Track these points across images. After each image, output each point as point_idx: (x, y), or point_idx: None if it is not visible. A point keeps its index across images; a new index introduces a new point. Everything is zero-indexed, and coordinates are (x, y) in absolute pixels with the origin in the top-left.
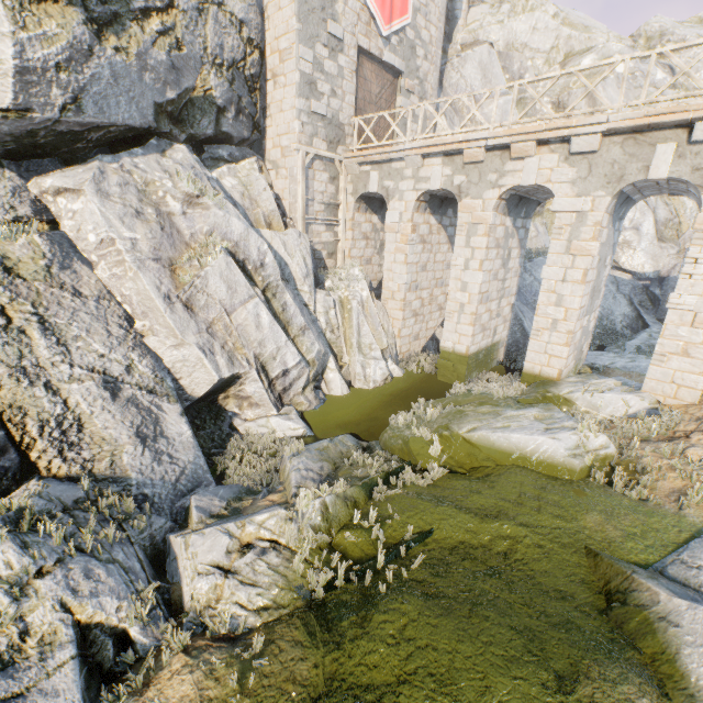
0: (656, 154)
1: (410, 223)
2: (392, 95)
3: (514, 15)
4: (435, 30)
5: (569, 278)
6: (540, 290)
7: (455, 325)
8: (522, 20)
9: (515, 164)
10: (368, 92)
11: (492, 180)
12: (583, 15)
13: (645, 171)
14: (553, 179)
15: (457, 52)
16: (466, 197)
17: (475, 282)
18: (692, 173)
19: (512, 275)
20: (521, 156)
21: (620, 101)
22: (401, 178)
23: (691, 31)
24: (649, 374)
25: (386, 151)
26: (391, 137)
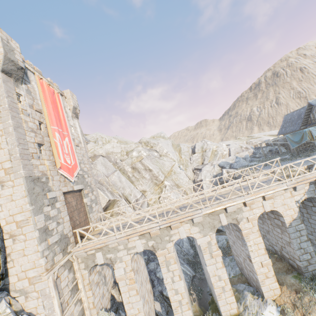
0: (220, 217)
1: (132, 271)
2: (81, 199)
3: (105, 144)
4: (88, 165)
5: (218, 267)
6: (210, 277)
7: (181, 314)
8: (108, 145)
9: (174, 230)
10: (72, 207)
11: (167, 239)
12: (121, 137)
13: (220, 223)
14: (192, 232)
15: (91, 161)
16: (158, 249)
17: (181, 286)
18: (232, 220)
19: (178, 259)
20: (176, 228)
21: (202, 205)
22: (117, 250)
23: (155, 141)
24: (263, 290)
25: (104, 242)
26: (87, 217)
